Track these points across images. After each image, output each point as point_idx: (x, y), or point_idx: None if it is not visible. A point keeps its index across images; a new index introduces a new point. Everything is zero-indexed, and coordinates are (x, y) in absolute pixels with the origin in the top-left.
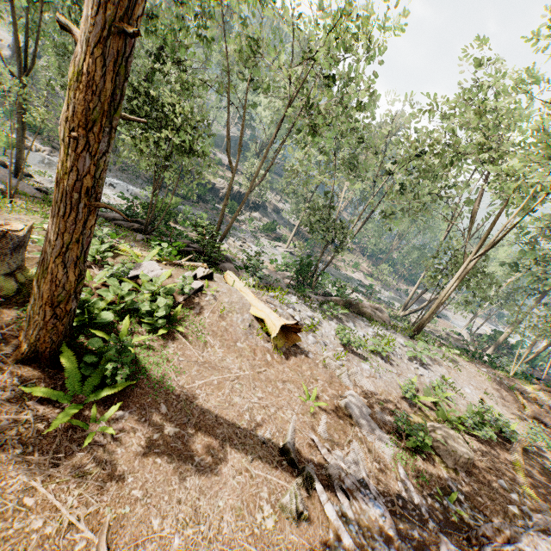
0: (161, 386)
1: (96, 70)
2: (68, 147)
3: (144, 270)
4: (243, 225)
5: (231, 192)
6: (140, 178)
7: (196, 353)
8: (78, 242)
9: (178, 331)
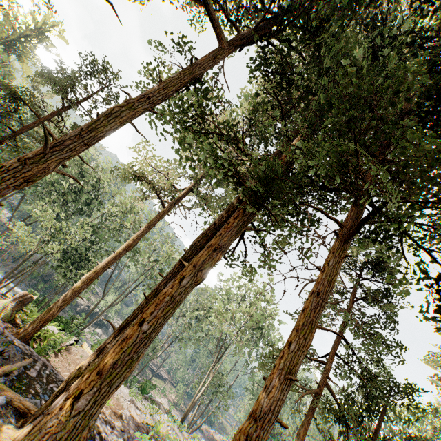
0: (54, 368)
1: (100, 271)
2: (83, 282)
3: (50, 329)
4: (86, 335)
5: (87, 309)
6: (25, 282)
7: (67, 365)
8: (67, 304)
9: (61, 355)
